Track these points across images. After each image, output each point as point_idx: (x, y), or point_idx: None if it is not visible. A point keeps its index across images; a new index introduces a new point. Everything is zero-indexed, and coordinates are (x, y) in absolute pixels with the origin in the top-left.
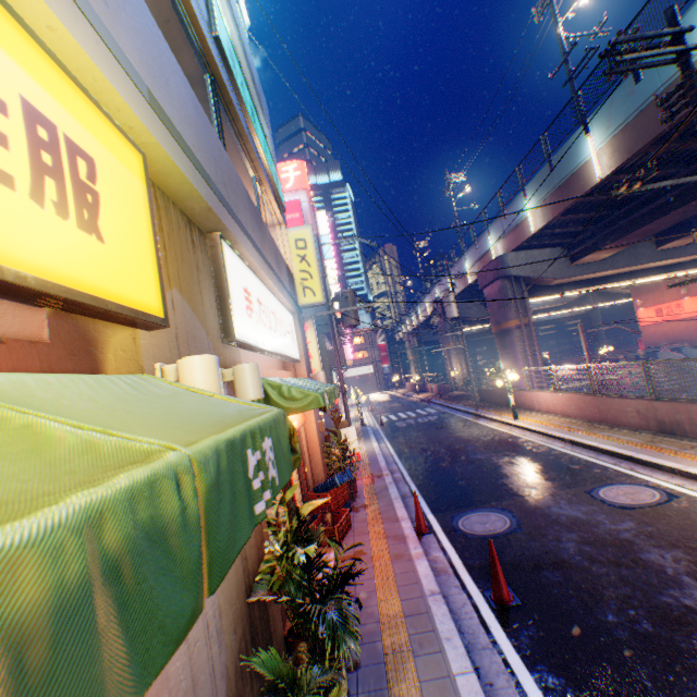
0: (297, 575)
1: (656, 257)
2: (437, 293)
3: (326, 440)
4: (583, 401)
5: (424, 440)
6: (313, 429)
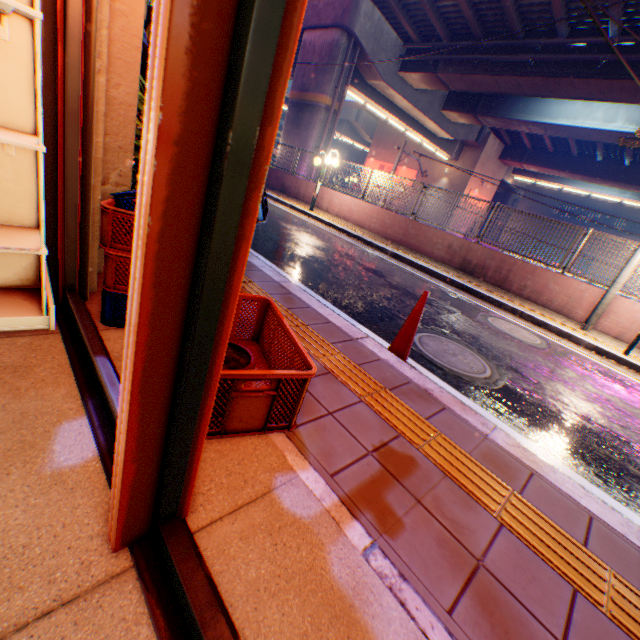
0: None
1: (437, 119)
2: None
3: None
4: (393, 219)
5: None
6: None
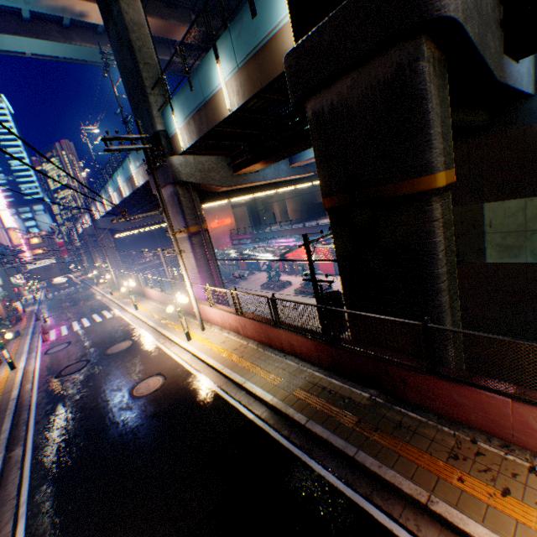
0: (1, 322)
1: (162, 219)
2: (85, 220)
3: (8, 308)
4: (113, 279)
5: (61, 301)
6: (1, 305)
